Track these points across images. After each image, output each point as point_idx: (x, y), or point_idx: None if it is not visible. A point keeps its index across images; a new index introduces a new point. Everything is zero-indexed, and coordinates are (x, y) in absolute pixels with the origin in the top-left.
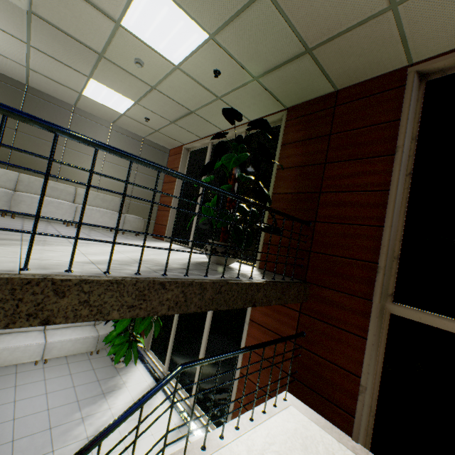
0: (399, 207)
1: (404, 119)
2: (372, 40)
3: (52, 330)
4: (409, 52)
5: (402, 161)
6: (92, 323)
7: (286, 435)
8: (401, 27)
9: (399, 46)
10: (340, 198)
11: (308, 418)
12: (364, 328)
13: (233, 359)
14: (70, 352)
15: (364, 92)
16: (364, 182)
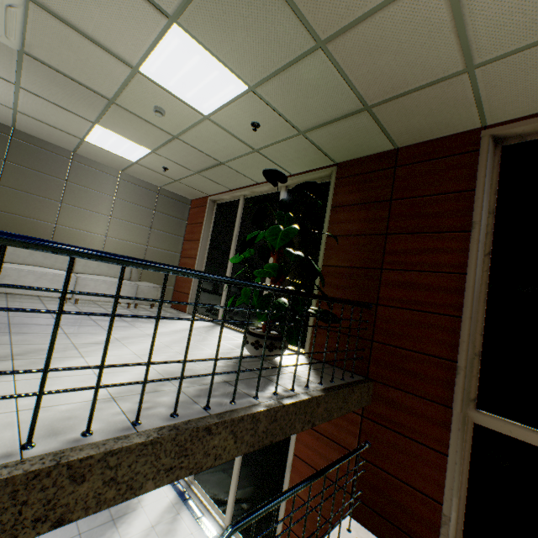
0: (478, 293)
1: (479, 190)
2: (443, 101)
3: None
4: (484, 114)
5: (479, 239)
6: None
7: None
8: (476, 89)
9: (472, 108)
10: (407, 278)
11: None
12: (443, 442)
13: (278, 468)
14: None
15: (430, 154)
16: (435, 261)
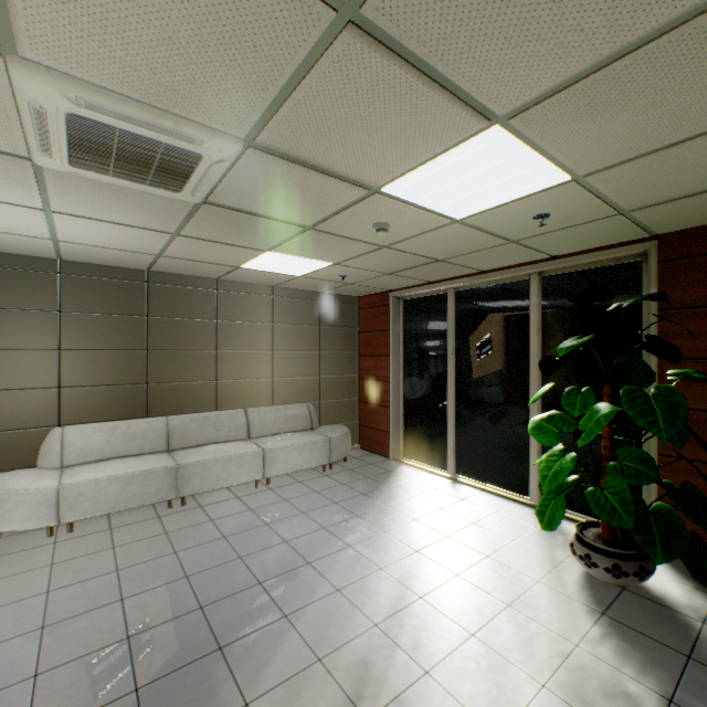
0: None
1: None
2: None
3: None
4: None
5: None
6: None
7: None
8: None
9: None
10: None
11: None
12: None
13: None
14: None
15: None
16: None
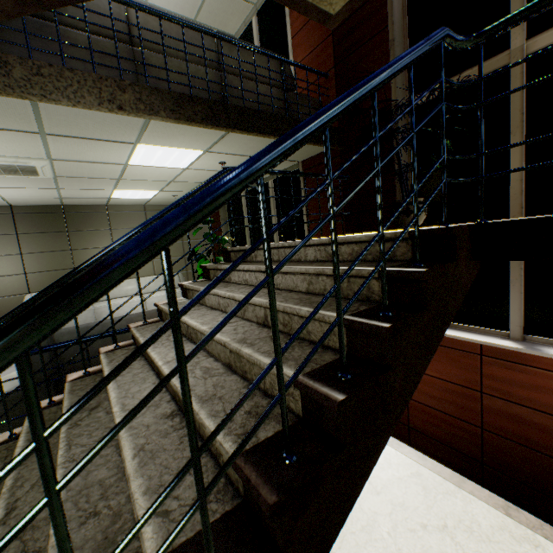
0: None
1: None
2: None
3: None
4: None
5: None
6: None
7: None
8: None
9: None
10: None
11: None
12: None
13: None
14: None
15: None
16: None
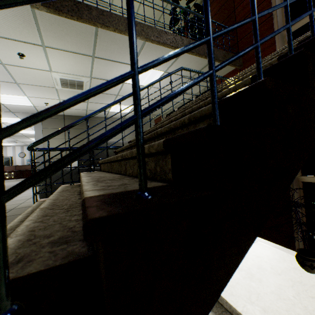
0: None
1: None
2: None
3: None
4: None
5: None
6: None
7: None
8: None
9: None
10: (245, 3)
11: None
12: (274, 51)
13: None
14: None
15: None
16: None
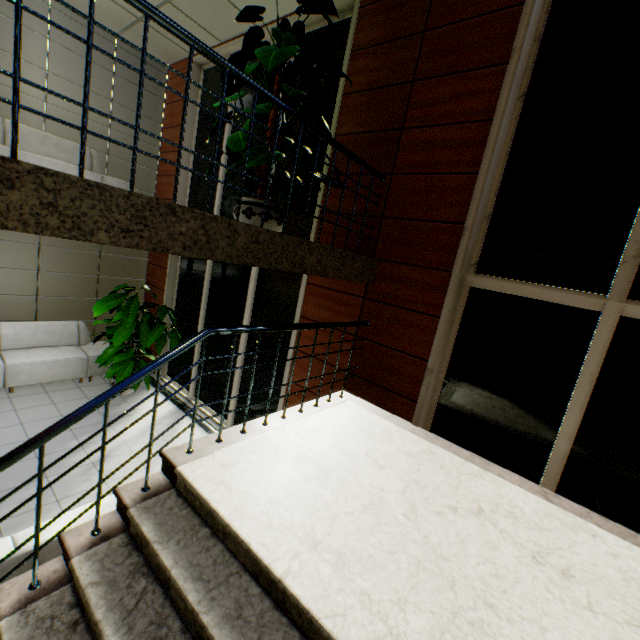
0: (502, 147)
1: (529, 2)
2: None
3: (11, 351)
4: None
5: (515, 73)
6: (74, 342)
7: (340, 422)
8: None
9: None
10: (429, 137)
11: (366, 410)
12: (438, 306)
13: (279, 369)
14: (48, 379)
15: None
16: (462, 109)
